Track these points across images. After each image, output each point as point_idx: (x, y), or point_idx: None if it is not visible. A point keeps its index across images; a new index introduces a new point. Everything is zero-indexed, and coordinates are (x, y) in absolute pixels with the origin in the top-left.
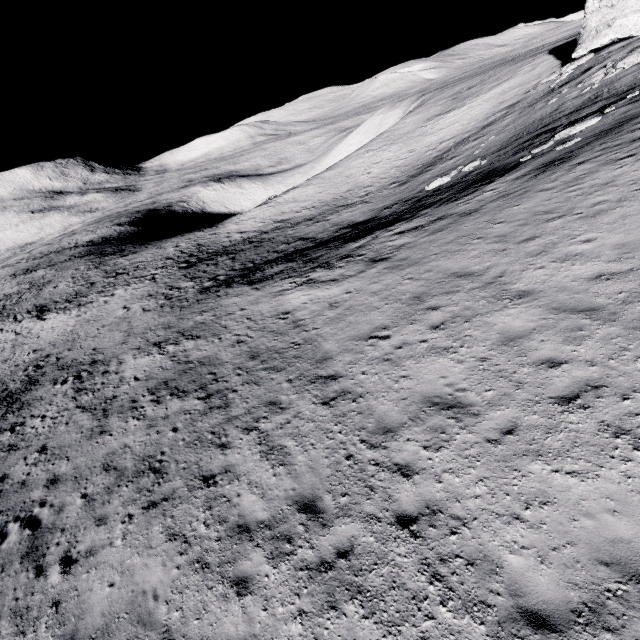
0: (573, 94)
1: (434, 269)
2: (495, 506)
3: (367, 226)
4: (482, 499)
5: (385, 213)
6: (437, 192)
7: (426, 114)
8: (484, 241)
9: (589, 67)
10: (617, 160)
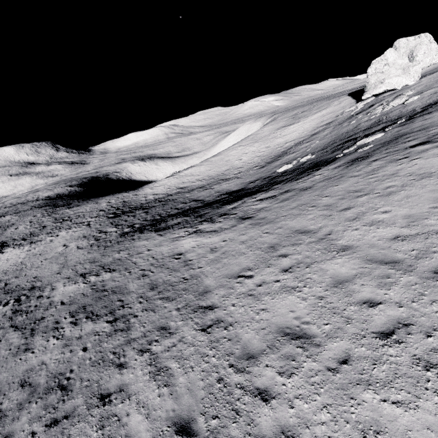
0: (365, 119)
1: (283, 226)
2: (338, 434)
3: (239, 194)
4: (327, 426)
5: (251, 186)
6: (284, 174)
7: (276, 126)
8: (316, 208)
9: (373, 104)
10: (397, 160)
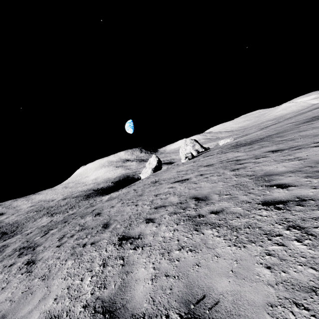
0: None
1: None
2: None
3: None
4: None
5: None
6: None
7: None
8: None
9: None
10: None
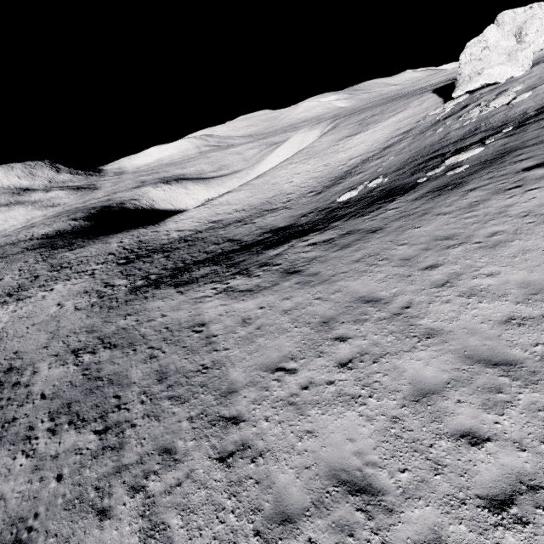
0: (456, 125)
1: (343, 290)
2: None
3: (286, 233)
4: None
5: (302, 221)
6: (347, 205)
7: (338, 135)
8: (389, 263)
9: (466, 104)
10: (506, 190)
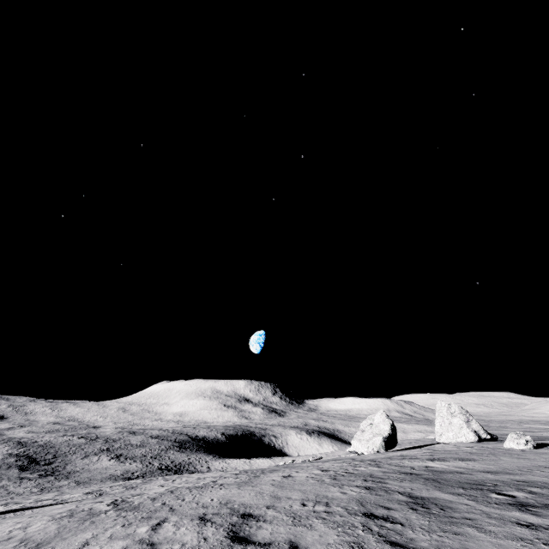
0: None
1: None
2: None
3: None
4: None
5: None
6: None
7: None
8: None
9: None
10: None
